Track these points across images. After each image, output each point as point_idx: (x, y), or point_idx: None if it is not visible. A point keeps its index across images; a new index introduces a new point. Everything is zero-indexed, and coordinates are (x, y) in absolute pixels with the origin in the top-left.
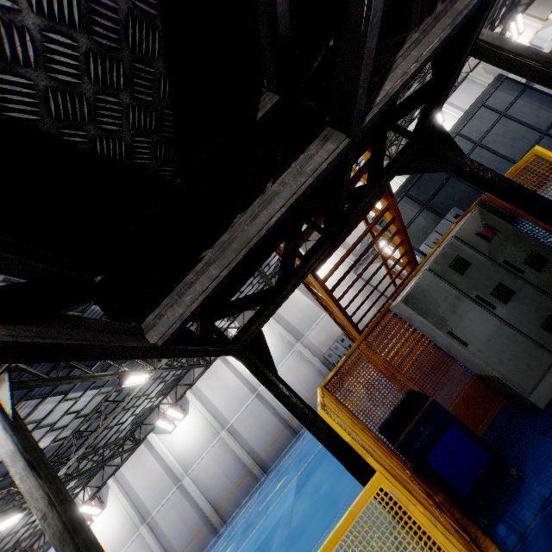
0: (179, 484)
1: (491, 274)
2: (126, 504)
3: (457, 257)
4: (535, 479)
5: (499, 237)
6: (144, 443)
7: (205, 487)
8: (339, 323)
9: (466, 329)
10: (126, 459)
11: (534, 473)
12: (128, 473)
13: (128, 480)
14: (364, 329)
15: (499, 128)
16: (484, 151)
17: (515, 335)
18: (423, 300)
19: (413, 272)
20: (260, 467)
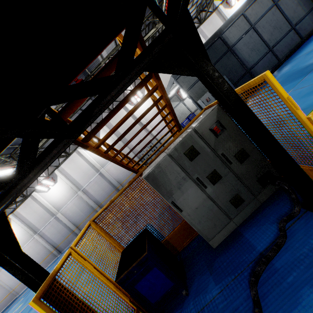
0: (55, 216)
1: (211, 163)
2: (23, 226)
3: (191, 147)
4: (193, 299)
5: (225, 134)
6: (30, 197)
7: (70, 217)
8: (129, 158)
9: (184, 201)
10: (19, 205)
11: (194, 294)
12: (22, 211)
13: (23, 215)
14: (139, 168)
15: (270, 15)
16: (254, 33)
17: (213, 206)
18: (160, 178)
19: (166, 145)
20: (100, 208)
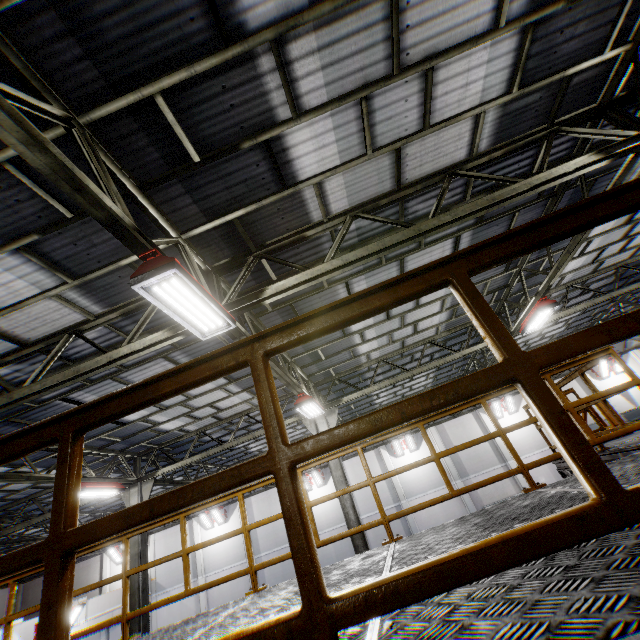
0: None
1: None
2: None
3: None
4: None
5: None
6: None
7: None
8: None
9: None
10: (259, 491)
11: None
12: (256, 505)
13: (254, 511)
14: None
15: None
16: None
17: None
18: None
19: None
20: None
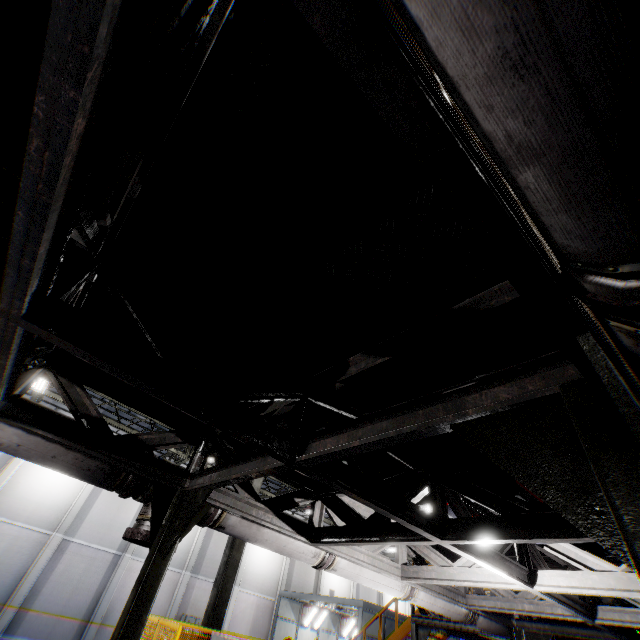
0: None
1: None
2: None
3: None
4: None
5: None
6: None
7: None
8: None
9: None
10: None
11: None
12: None
13: None
14: None
15: None
16: None
17: None
18: None
19: None
20: (14, 617)
